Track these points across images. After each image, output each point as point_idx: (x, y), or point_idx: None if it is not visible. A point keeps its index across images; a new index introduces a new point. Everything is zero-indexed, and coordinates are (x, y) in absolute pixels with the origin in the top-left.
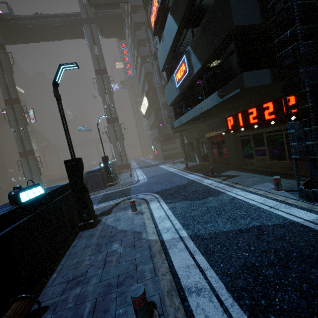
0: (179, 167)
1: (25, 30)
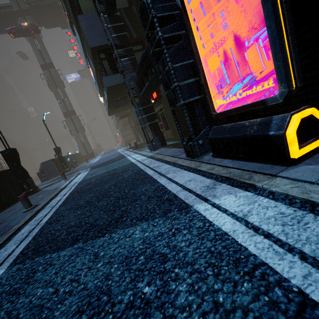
0: (127, 147)
1: None
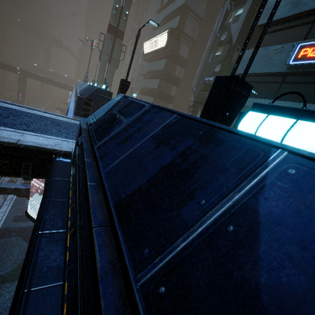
0: None
1: None
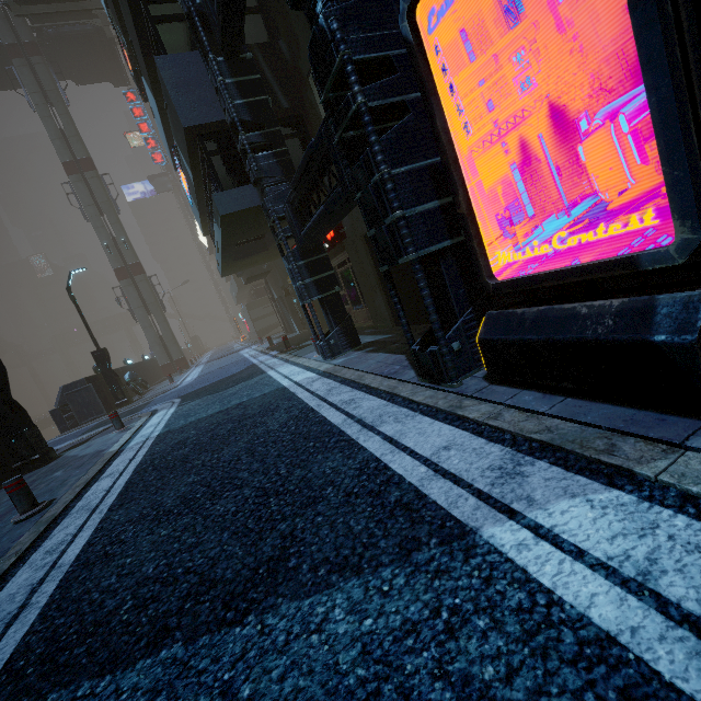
0: (264, 346)
1: None
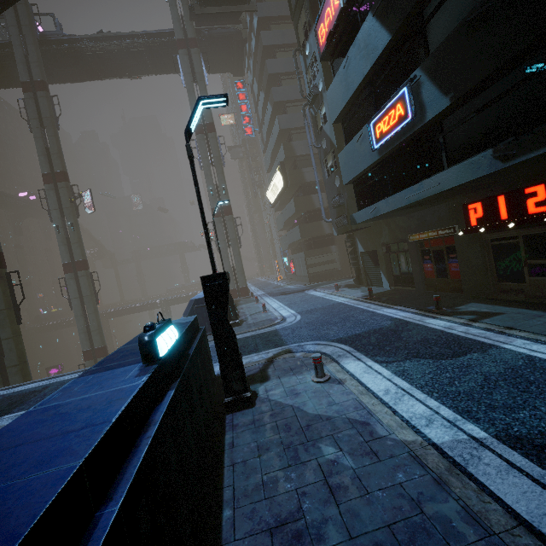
0: (352, 295)
1: (80, 59)
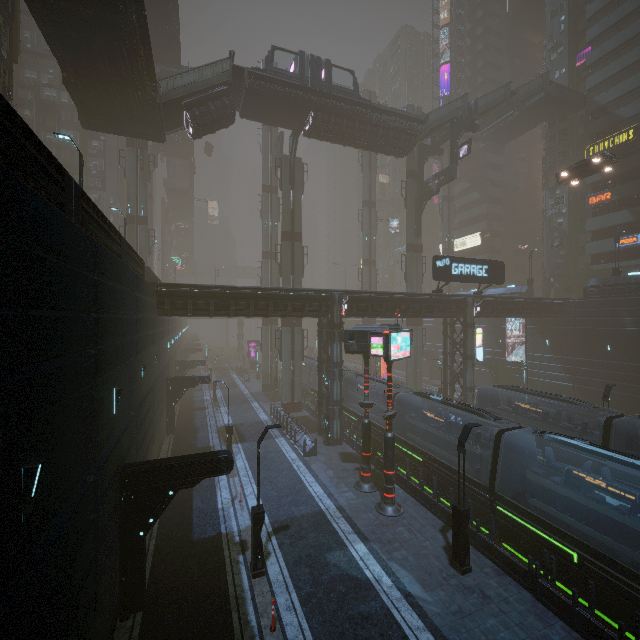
0: None
1: None
